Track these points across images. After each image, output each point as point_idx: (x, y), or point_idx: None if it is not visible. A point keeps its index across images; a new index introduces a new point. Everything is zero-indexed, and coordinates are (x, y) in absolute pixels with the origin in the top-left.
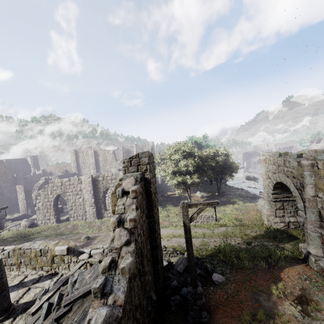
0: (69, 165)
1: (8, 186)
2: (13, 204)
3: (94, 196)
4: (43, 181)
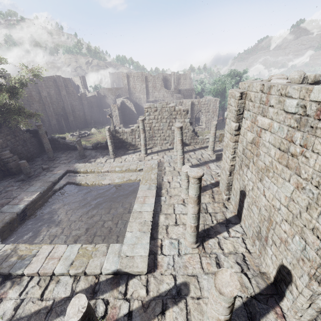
0: (121, 89)
1: (77, 104)
2: (82, 121)
3: (190, 115)
4: (120, 103)
